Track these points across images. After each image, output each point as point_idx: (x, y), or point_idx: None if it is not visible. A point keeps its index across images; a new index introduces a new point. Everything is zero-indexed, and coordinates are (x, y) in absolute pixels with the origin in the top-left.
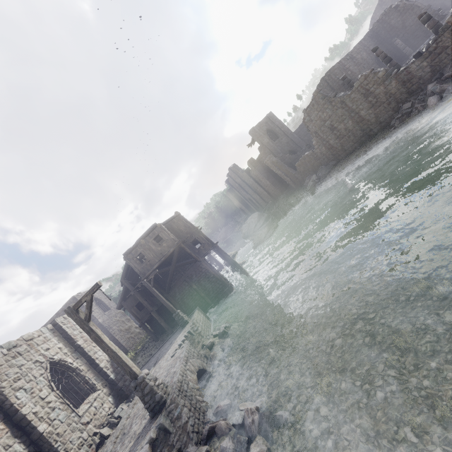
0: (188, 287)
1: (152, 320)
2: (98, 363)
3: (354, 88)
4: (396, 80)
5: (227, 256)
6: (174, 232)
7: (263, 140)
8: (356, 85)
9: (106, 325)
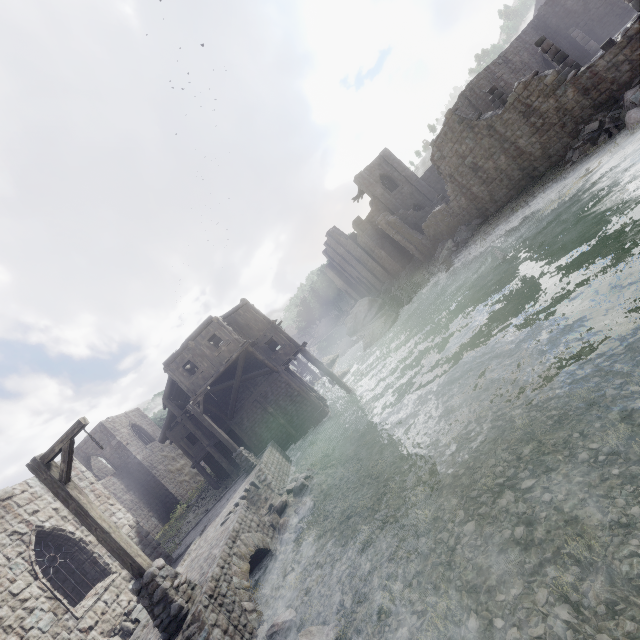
0: (260, 411)
1: (212, 458)
2: None
3: (508, 104)
4: (574, 87)
5: (319, 363)
6: (239, 328)
7: (374, 190)
8: (511, 99)
9: (148, 463)
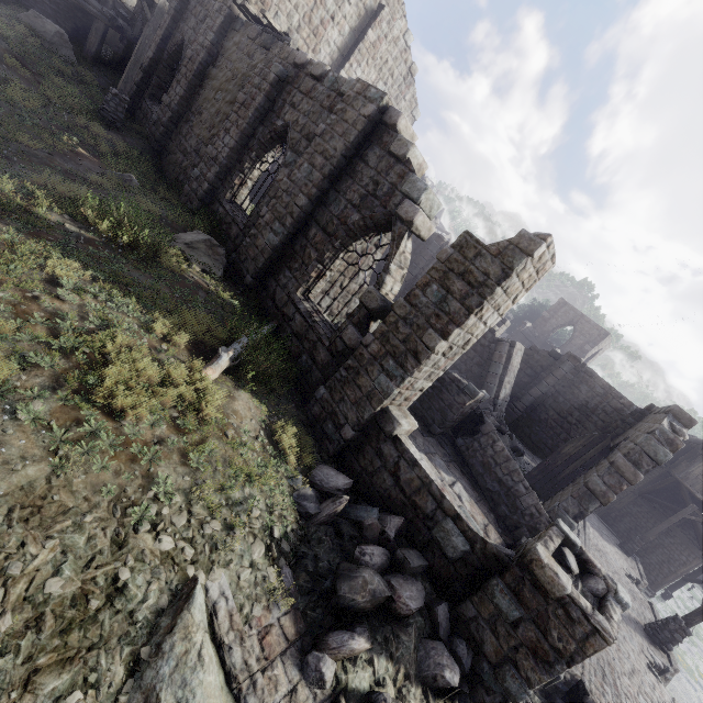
0: (650, 526)
1: None
2: None
3: None
4: None
5: None
6: None
7: None
8: None
9: None
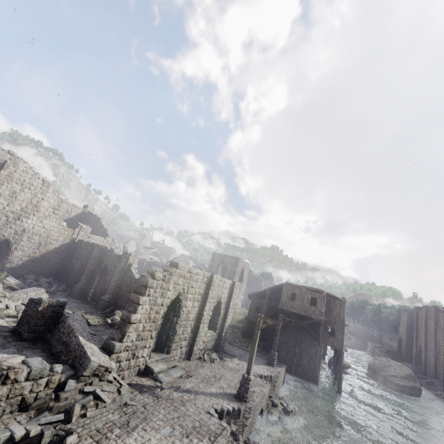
0: (292, 344)
1: (252, 323)
2: (226, 321)
3: None
4: None
5: (341, 368)
6: (327, 306)
7: None
8: None
9: None
